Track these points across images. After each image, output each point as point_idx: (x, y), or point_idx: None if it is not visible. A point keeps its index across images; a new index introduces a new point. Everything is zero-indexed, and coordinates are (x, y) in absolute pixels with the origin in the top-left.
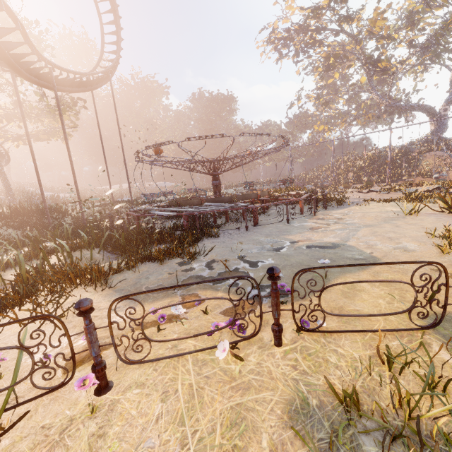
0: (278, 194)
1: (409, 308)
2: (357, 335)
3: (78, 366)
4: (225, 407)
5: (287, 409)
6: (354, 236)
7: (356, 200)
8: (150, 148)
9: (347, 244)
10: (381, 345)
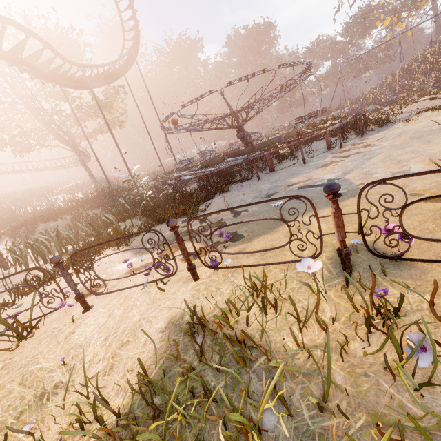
0: (309, 131)
1: (287, 242)
2: (259, 269)
3: (85, 297)
4: (136, 320)
5: (168, 321)
6: (361, 166)
7: (409, 114)
8: (167, 119)
9: (343, 178)
10: (270, 276)
